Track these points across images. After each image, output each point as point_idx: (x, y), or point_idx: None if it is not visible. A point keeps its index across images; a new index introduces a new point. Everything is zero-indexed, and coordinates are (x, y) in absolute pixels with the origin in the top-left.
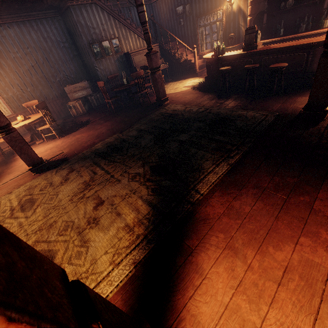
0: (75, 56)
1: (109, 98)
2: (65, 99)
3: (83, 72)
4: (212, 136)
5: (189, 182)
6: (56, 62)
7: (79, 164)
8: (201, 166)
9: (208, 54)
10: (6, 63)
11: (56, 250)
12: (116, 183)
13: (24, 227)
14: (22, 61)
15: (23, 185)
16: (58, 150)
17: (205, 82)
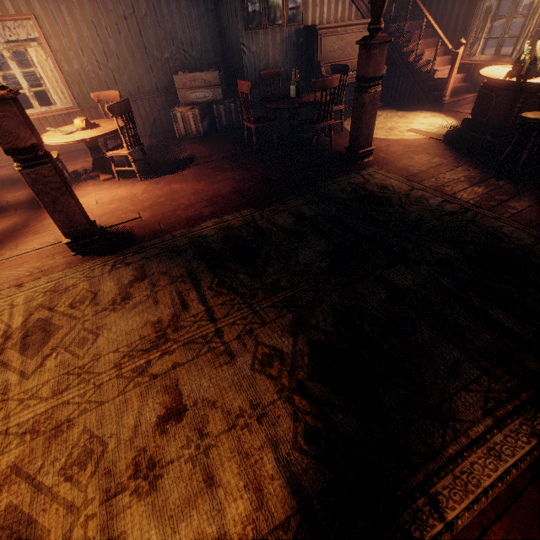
0: (209, 13)
1: (253, 120)
2: (172, 98)
3: (216, 50)
4: (481, 304)
5: (412, 452)
6: (169, 17)
7: (159, 263)
8: (450, 404)
9: (493, 67)
10: (78, 0)
11: (42, 531)
12: (224, 360)
13: (8, 403)
14: (108, 2)
15: (47, 276)
16: (131, 209)
17: (459, 130)
